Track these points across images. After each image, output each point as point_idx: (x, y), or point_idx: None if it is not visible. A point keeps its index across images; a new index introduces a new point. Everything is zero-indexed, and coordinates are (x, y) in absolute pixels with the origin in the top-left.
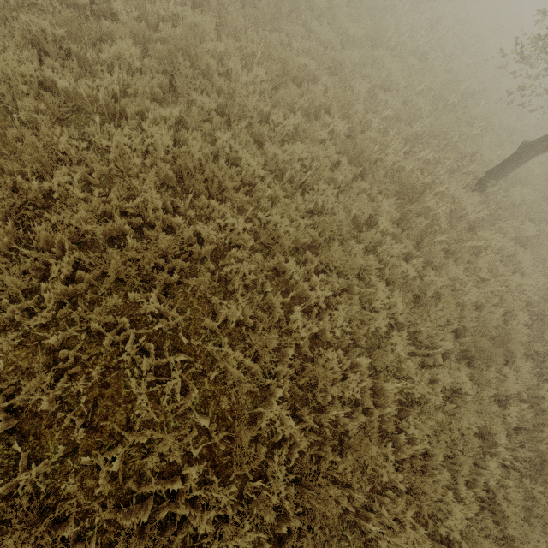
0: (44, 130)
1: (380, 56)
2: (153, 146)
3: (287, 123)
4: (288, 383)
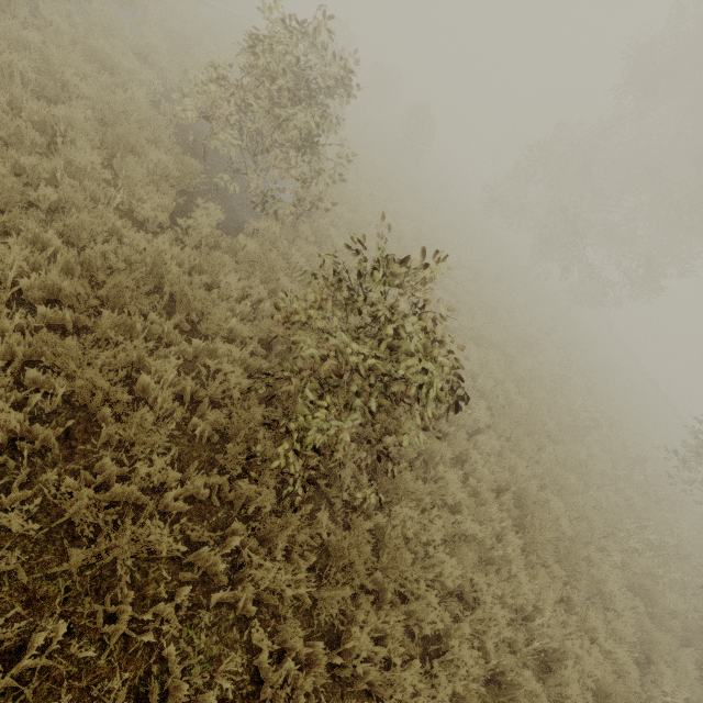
0: (528, 685)
1: (589, 443)
2: (559, 654)
3: (609, 581)
4: None
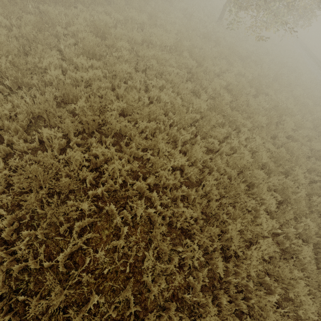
0: None
1: None
2: None
3: None
4: (147, 17)
